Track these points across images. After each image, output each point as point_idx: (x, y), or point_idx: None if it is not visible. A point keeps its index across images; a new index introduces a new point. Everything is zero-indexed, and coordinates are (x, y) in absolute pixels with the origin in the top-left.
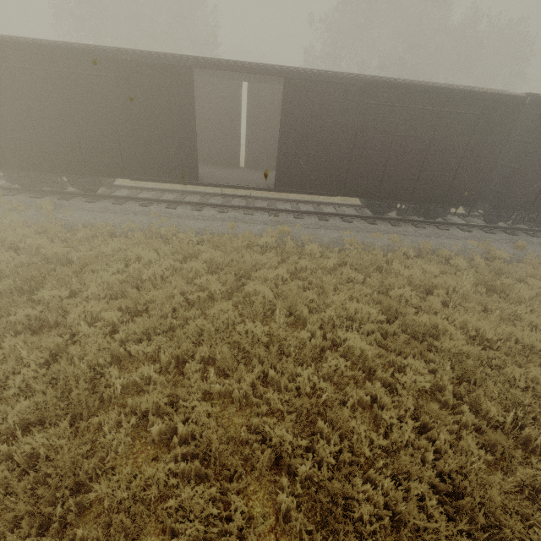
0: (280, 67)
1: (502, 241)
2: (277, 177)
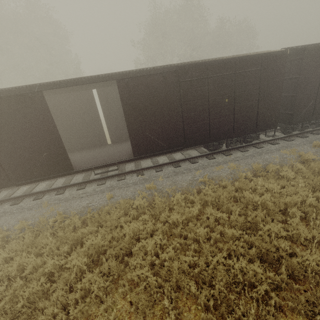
0: (111, 73)
1: (301, 144)
2: (134, 149)
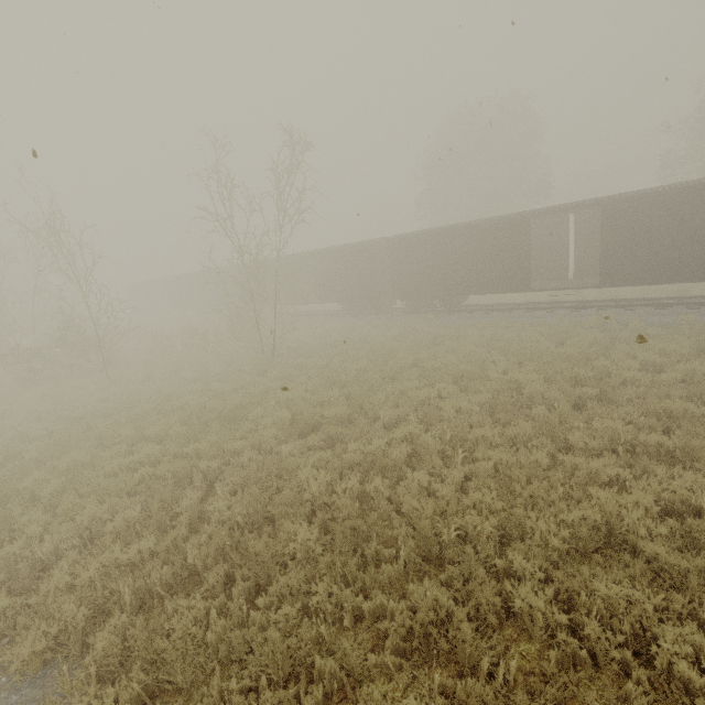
0: (598, 199)
1: None
2: (601, 276)
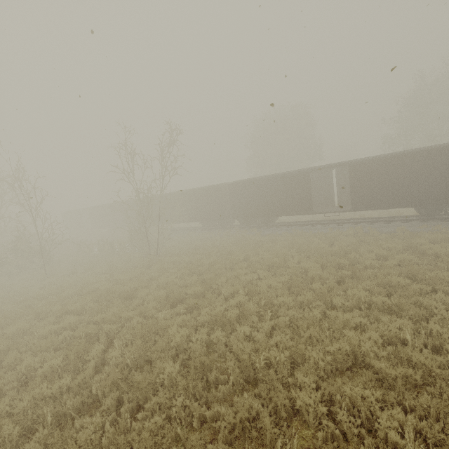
0: (346, 162)
1: None
2: (352, 204)
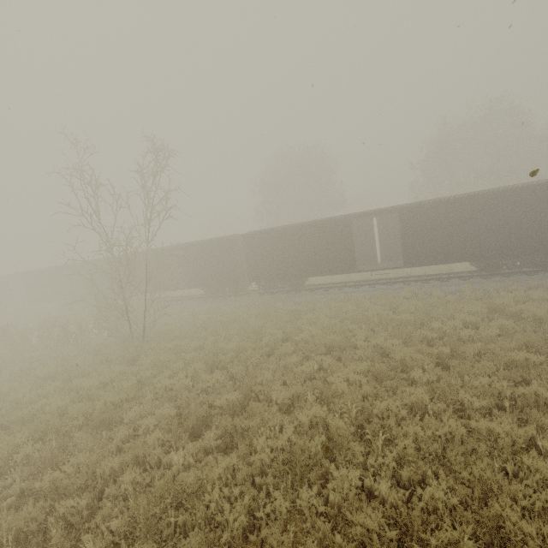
0: (395, 207)
1: None
2: (404, 259)
